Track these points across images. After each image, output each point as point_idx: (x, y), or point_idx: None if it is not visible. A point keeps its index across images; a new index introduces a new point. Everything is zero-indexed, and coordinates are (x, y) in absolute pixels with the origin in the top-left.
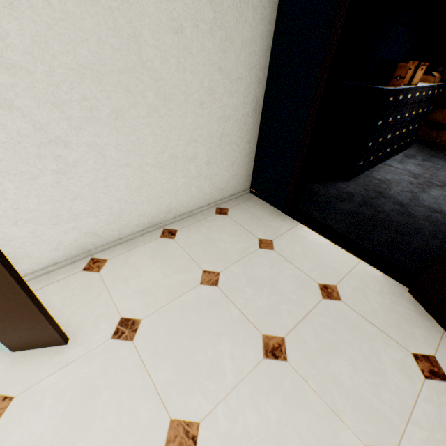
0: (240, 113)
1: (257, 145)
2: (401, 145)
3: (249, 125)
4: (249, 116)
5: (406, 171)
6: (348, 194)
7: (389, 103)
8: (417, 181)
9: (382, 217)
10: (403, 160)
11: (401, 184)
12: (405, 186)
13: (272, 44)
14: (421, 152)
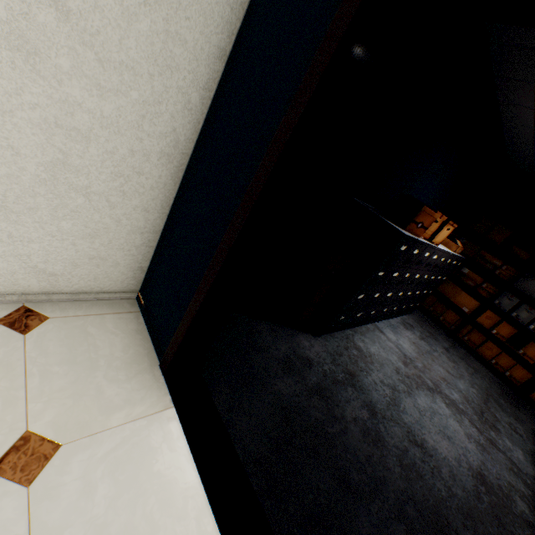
0: (126, 143)
1: (166, 223)
2: (402, 309)
3: (149, 178)
4: (151, 161)
5: (398, 348)
6: (305, 363)
7: (400, 253)
8: (406, 370)
9: (335, 432)
10: (399, 329)
11: (385, 368)
12: (389, 374)
13: (230, 53)
14: (421, 324)
